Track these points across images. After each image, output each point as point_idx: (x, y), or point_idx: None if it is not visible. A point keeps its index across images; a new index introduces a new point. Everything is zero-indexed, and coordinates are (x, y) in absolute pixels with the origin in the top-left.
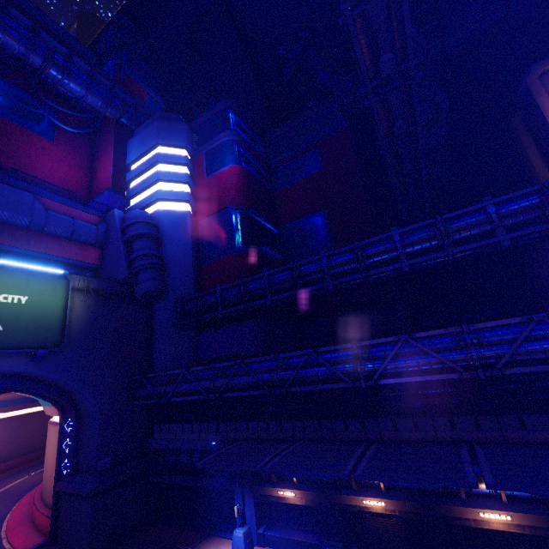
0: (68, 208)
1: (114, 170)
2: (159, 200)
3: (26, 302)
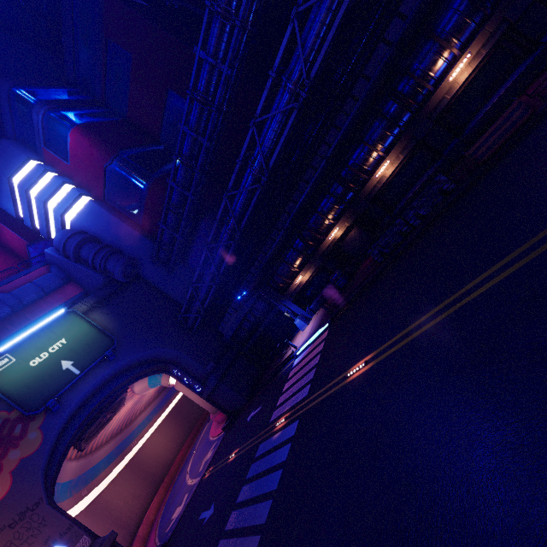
0: (19, 280)
1: (14, 230)
2: (63, 215)
3: (66, 341)
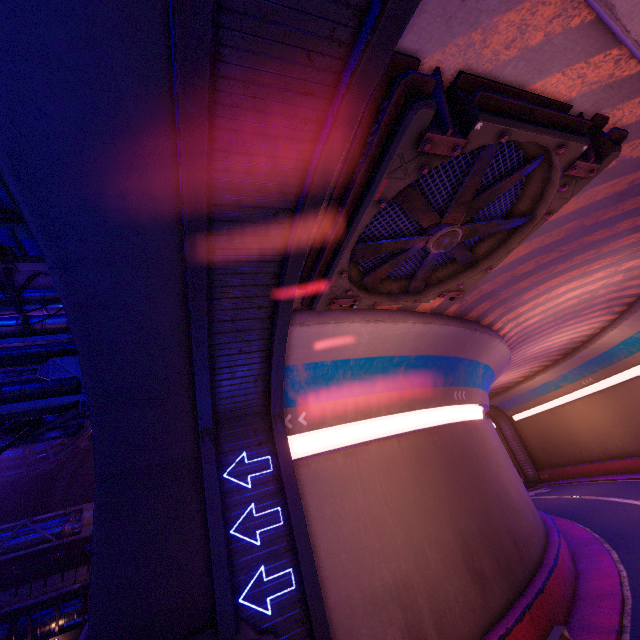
0: None
1: None
2: None
3: None
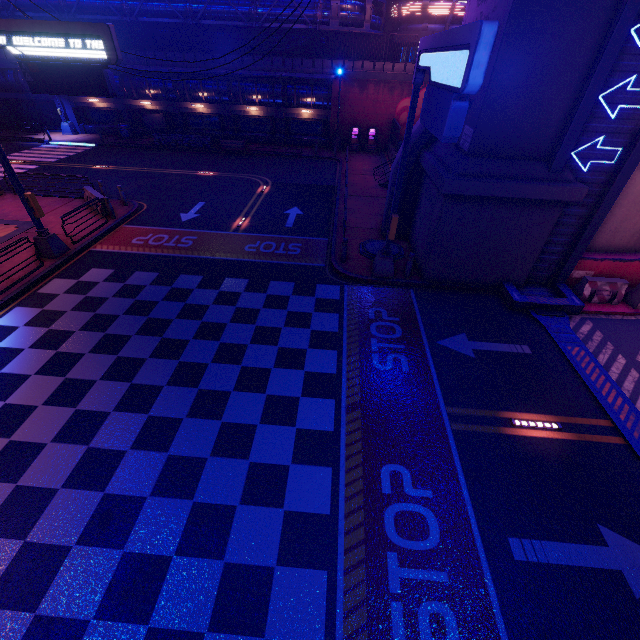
0: None
1: None
2: None
3: None
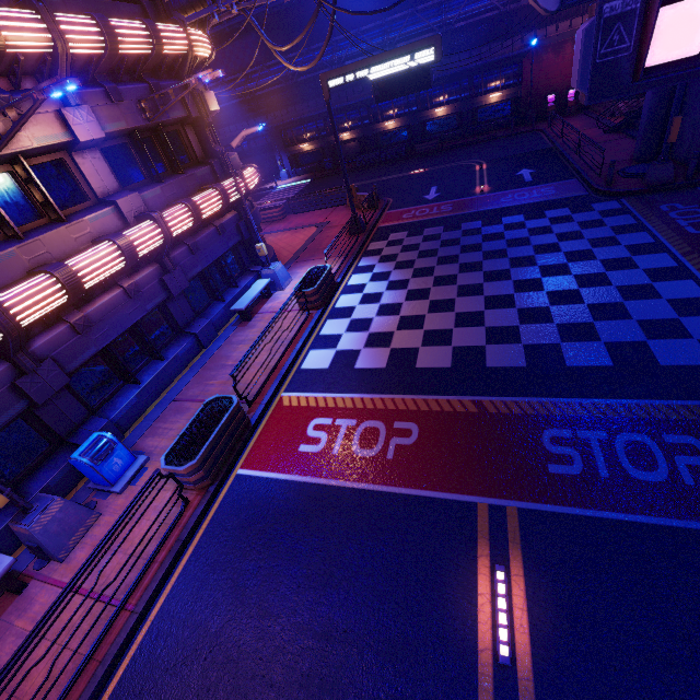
0: None
1: None
2: None
3: None
